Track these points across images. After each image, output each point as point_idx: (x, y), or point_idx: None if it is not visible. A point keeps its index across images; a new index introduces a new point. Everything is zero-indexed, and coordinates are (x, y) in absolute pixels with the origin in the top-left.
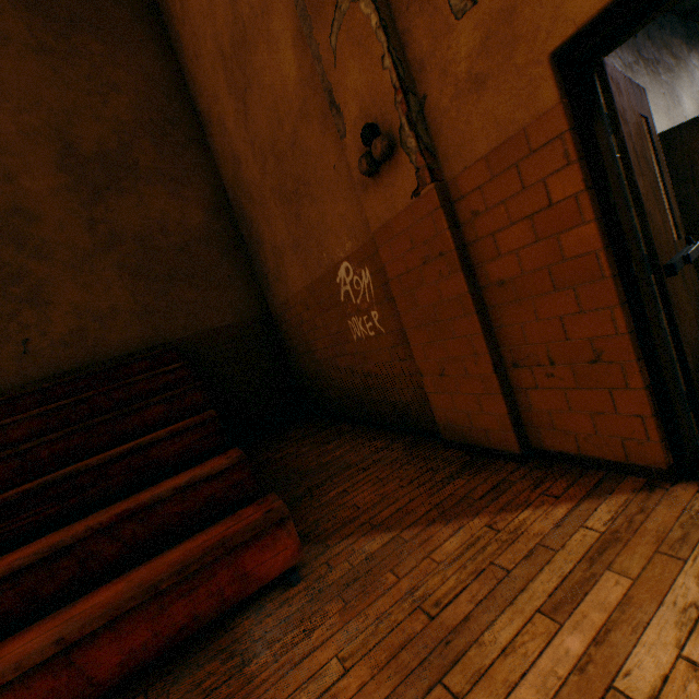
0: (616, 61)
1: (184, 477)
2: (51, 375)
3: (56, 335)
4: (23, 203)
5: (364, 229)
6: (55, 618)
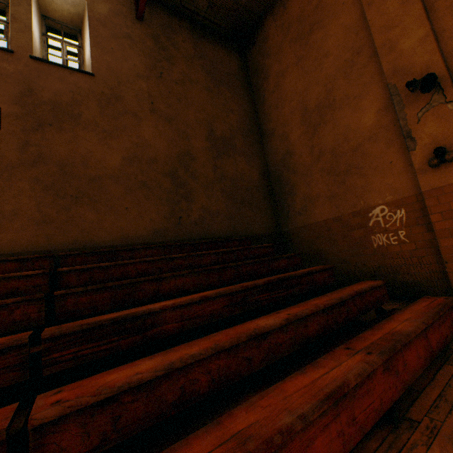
0: None
1: (362, 285)
2: (187, 238)
3: (192, 218)
4: (191, 151)
5: (407, 191)
6: (391, 321)
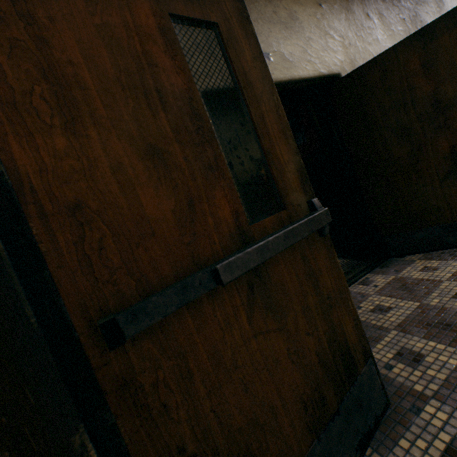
0: None
1: None
2: None
3: None
4: None
5: None
6: None
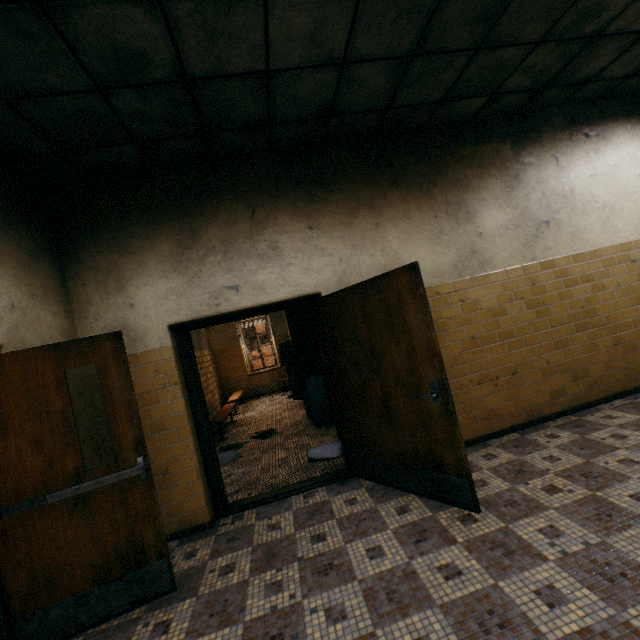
0: (342, 204)
1: None
2: None
3: None
4: None
5: None
6: None
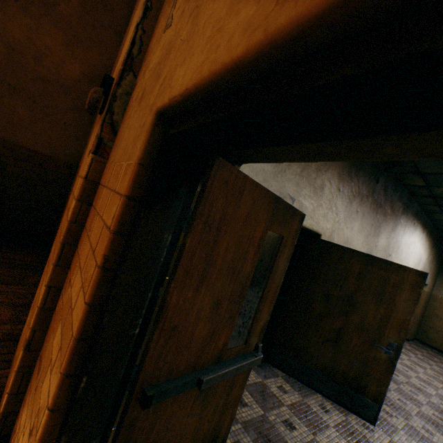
0: (355, 187)
1: None
2: None
3: None
4: None
5: None
6: None
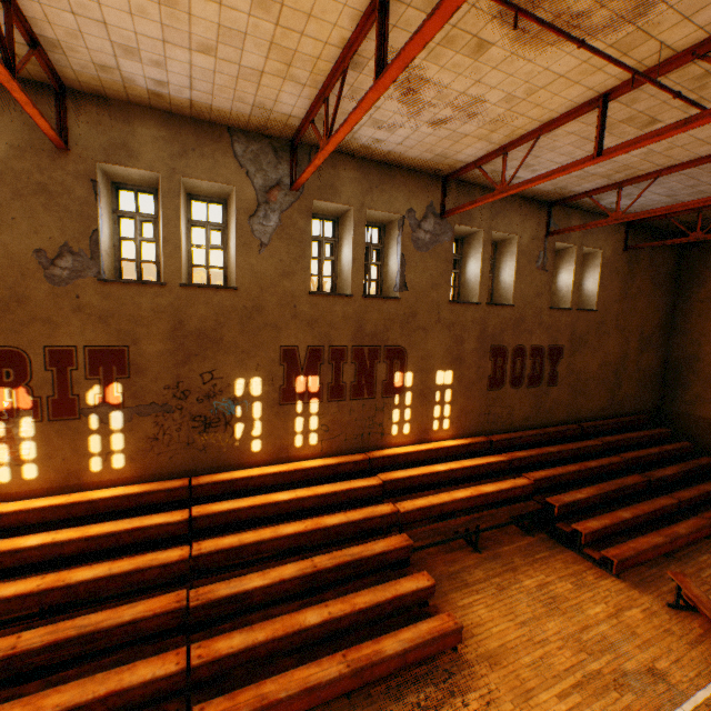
0: None
1: None
2: (612, 413)
3: (617, 400)
4: (627, 352)
5: None
6: None
